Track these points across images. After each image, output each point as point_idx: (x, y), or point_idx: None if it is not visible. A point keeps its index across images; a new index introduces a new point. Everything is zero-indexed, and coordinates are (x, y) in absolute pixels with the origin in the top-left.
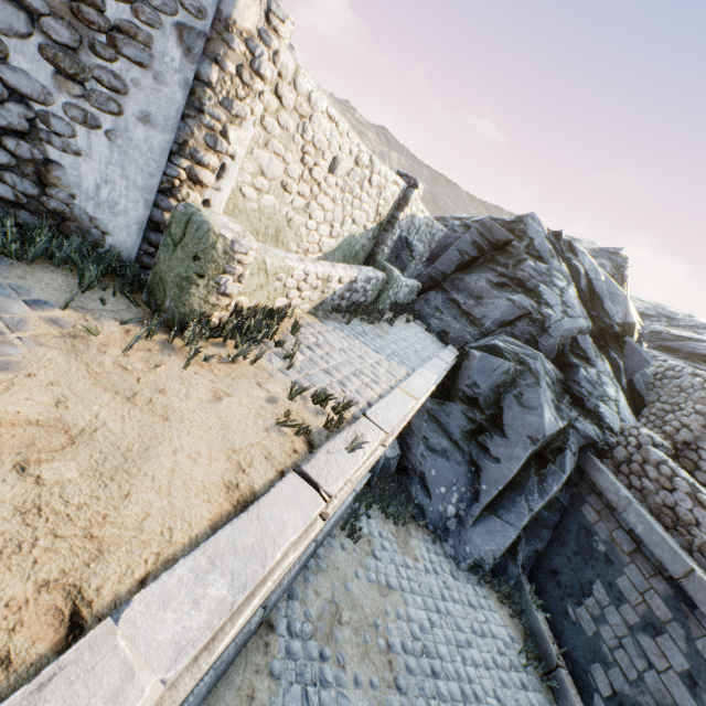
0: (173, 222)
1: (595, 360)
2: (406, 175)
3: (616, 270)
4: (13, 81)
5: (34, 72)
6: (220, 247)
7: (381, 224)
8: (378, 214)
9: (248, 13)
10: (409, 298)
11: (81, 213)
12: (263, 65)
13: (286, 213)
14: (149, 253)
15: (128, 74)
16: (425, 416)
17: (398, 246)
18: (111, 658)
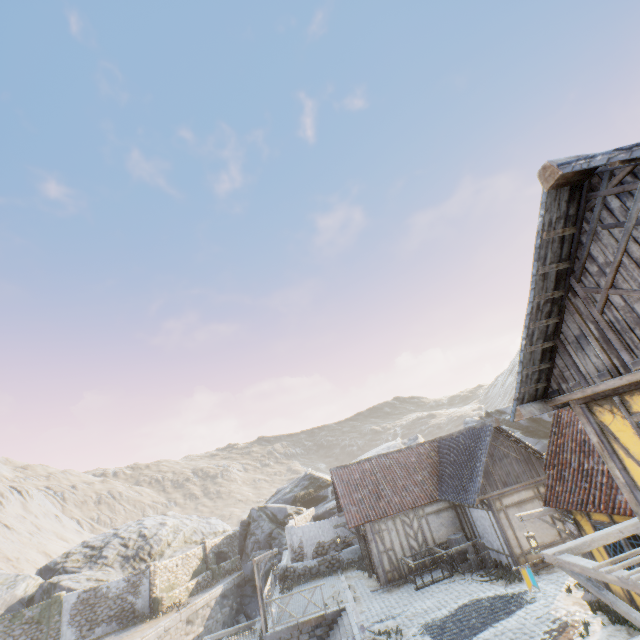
0: (153, 600)
1: (278, 536)
2: (202, 542)
3: (310, 480)
4: (129, 601)
5: (131, 598)
6: (160, 598)
7: (203, 558)
8: (200, 558)
9: (152, 567)
10: (237, 564)
11: (140, 612)
12: (156, 570)
13: (172, 582)
14: (152, 609)
15: (142, 587)
16: (241, 597)
17: (218, 555)
18: (160, 623)
